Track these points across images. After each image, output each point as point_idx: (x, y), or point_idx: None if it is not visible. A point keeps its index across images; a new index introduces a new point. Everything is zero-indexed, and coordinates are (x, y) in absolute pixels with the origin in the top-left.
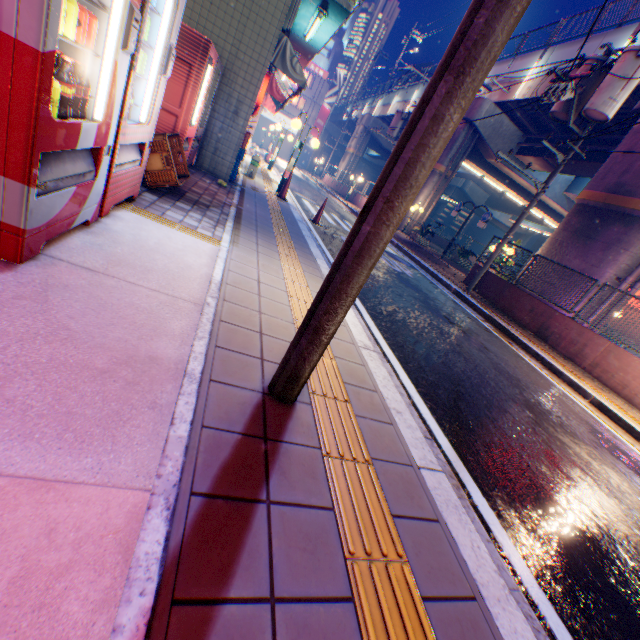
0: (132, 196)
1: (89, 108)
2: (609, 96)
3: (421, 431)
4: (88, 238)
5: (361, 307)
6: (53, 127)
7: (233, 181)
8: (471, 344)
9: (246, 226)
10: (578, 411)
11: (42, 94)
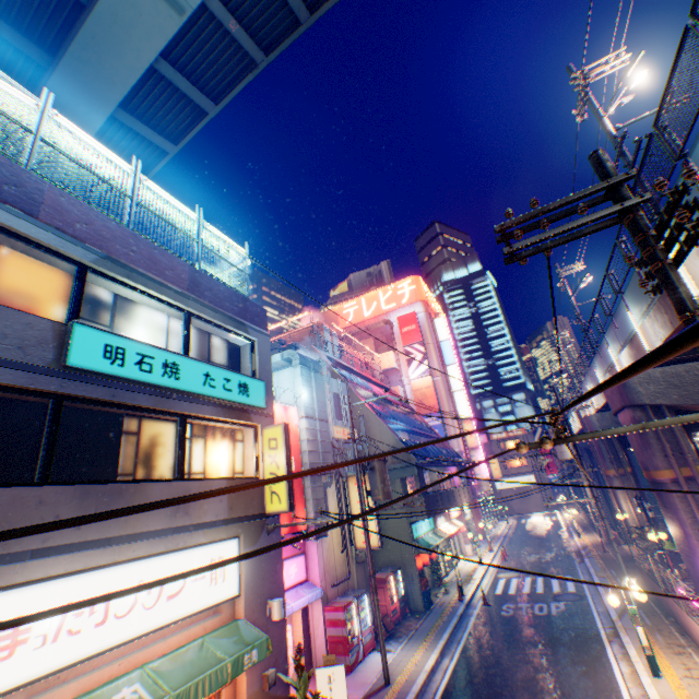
0: (373, 646)
1: (356, 633)
2: (558, 451)
3: (431, 690)
4: (362, 663)
5: (455, 655)
6: (350, 643)
7: (429, 606)
8: (535, 654)
9: (413, 637)
10: (595, 675)
11: (348, 640)
